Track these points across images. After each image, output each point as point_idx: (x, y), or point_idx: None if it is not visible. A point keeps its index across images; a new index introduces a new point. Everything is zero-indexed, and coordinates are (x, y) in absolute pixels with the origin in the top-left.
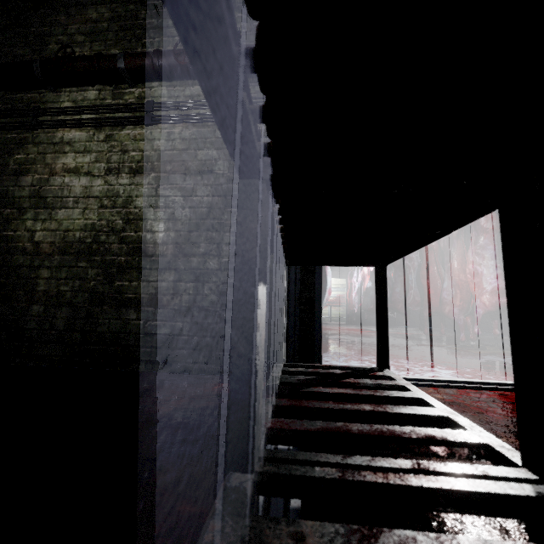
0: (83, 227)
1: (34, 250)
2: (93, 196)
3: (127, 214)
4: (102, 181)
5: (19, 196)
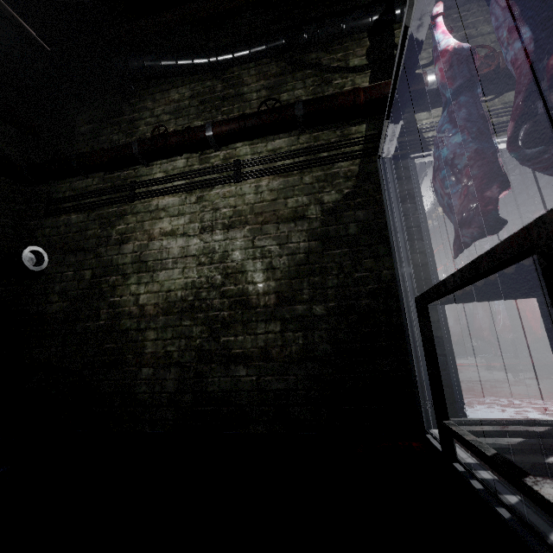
0: (184, 286)
1: (139, 313)
2: (190, 255)
3: (225, 269)
4: (197, 240)
5: (122, 263)
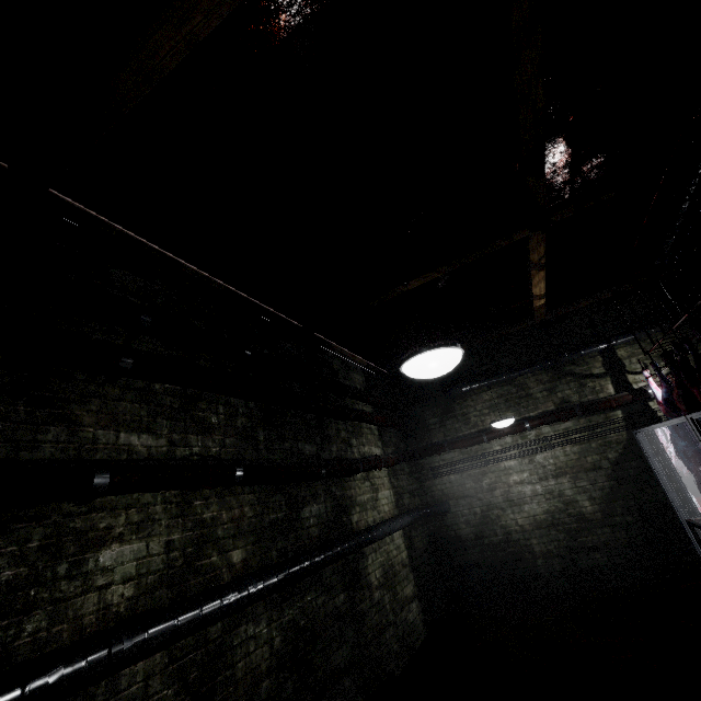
0: (543, 512)
1: (521, 529)
2: (539, 494)
3: (564, 500)
4: (540, 485)
5: (497, 502)
